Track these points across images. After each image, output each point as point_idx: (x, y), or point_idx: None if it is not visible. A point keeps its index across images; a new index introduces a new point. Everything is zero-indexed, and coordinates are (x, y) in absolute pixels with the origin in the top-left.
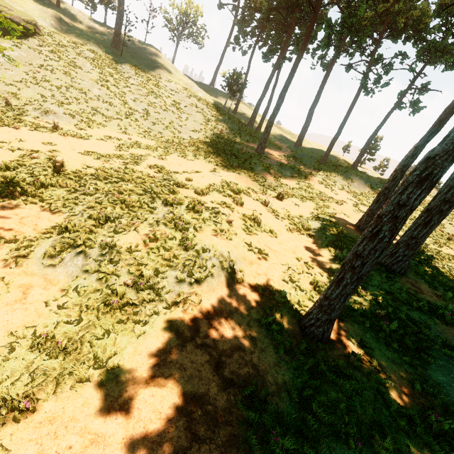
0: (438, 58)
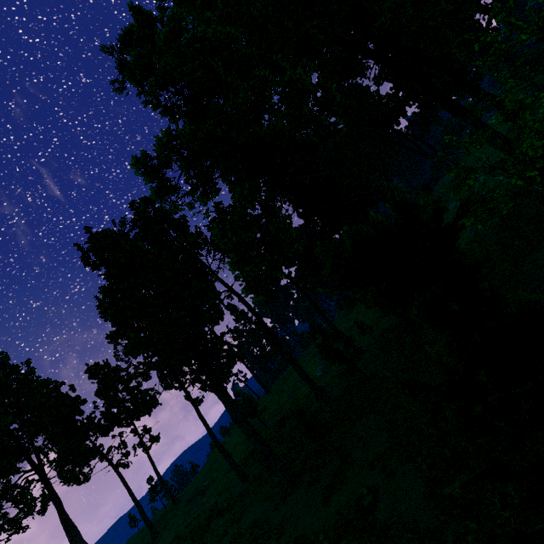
0: (140, 416)
